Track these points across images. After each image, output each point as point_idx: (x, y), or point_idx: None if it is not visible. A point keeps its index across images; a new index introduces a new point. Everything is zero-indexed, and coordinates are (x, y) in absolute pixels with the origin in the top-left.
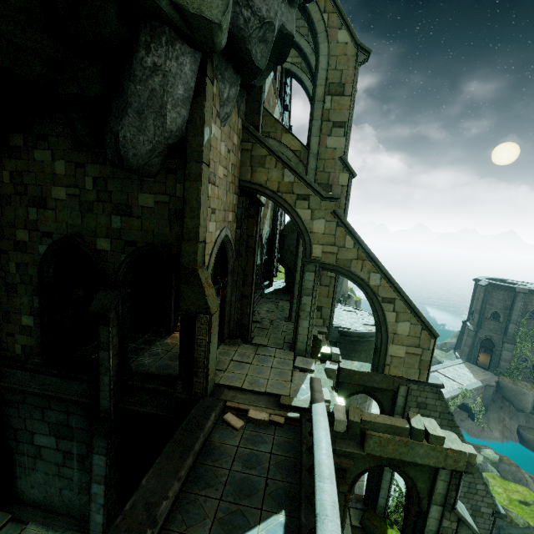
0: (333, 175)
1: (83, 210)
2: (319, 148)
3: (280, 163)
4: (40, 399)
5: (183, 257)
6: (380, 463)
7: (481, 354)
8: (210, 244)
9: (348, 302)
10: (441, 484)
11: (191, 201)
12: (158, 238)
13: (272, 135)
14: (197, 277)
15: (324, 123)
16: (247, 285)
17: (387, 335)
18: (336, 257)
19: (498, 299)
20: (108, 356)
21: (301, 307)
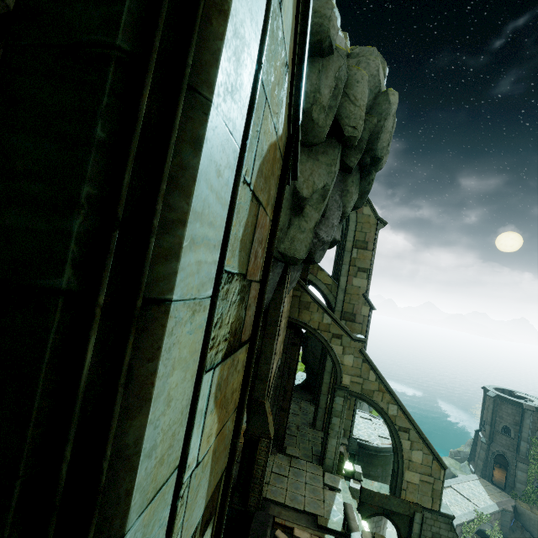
0: (357, 307)
1: None
2: (347, 284)
3: (321, 309)
4: None
5: (255, 391)
6: None
7: (496, 469)
8: (272, 378)
9: (362, 403)
10: None
11: (266, 352)
12: None
13: (310, 270)
14: (264, 408)
15: (351, 267)
16: (286, 400)
17: (403, 460)
18: (361, 387)
19: (507, 413)
20: None
21: (331, 426)
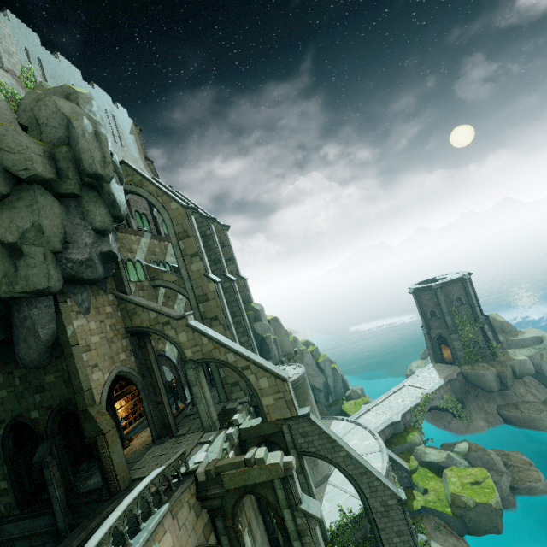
0: (204, 287)
1: (19, 398)
2: (189, 273)
3: (144, 308)
4: (24, 541)
5: (79, 404)
6: (241, 493)
7: None
8: (99, 386)
9: (297, 357)
10: (280, 491)
11: (72, 370)
12: (63, 398)
13: (157, 277)
14: (89, 414)
15: (185, 257)
16: (158, 394)
17: (256, 392)
18: (202, 352)
19: (427, 300)
20: (54, 489)
21: (195, 396)
